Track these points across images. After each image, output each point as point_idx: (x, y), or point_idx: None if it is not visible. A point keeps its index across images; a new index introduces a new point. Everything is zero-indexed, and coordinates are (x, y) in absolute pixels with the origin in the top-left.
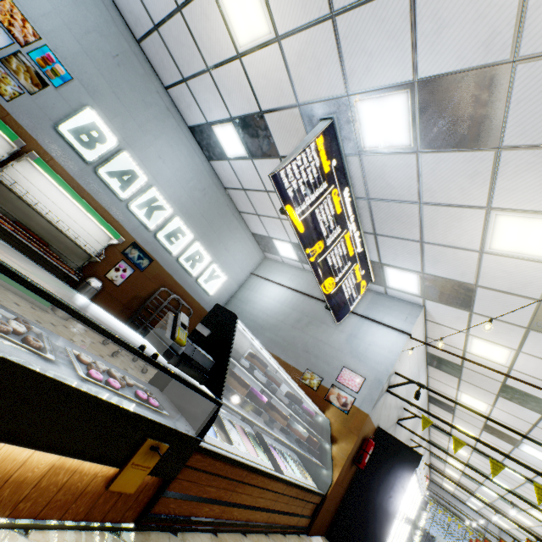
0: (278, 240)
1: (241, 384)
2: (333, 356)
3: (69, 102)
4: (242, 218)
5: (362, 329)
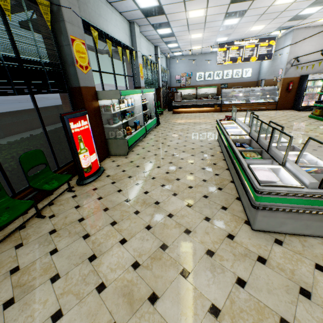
0: None
1: (228, 96)
2: (277, 68)
3: (194, 76)
4: None
5: (282, 53)
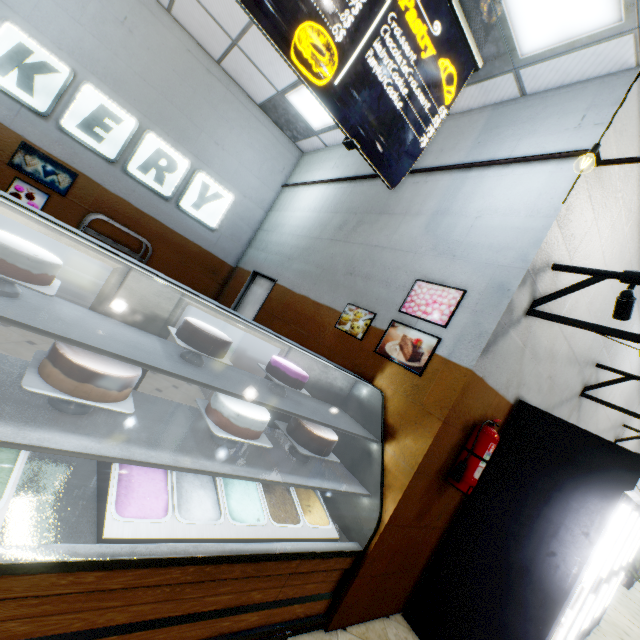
0: (290, 90)
1: None
2: (397, 268)
3: None
4: (231, 79)
5: (462, 191)
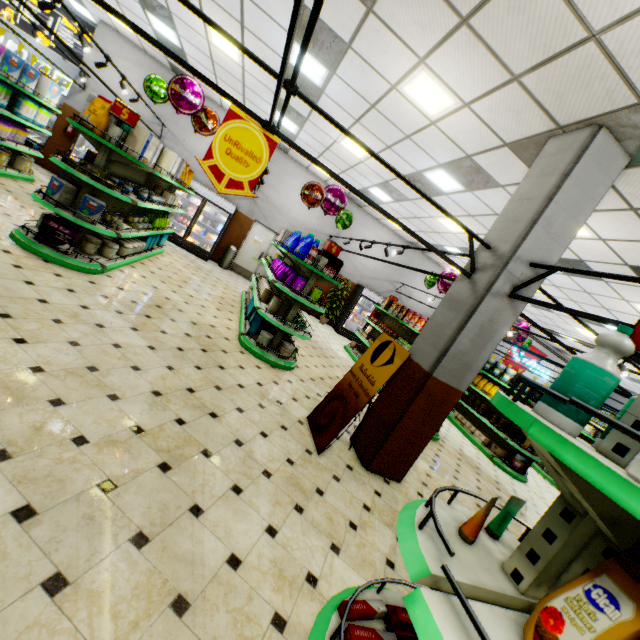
0: None
1: None
2: None
3: None
4: None
5: None
